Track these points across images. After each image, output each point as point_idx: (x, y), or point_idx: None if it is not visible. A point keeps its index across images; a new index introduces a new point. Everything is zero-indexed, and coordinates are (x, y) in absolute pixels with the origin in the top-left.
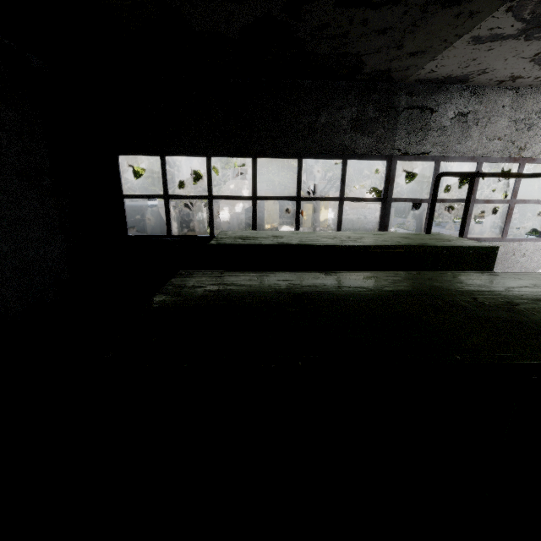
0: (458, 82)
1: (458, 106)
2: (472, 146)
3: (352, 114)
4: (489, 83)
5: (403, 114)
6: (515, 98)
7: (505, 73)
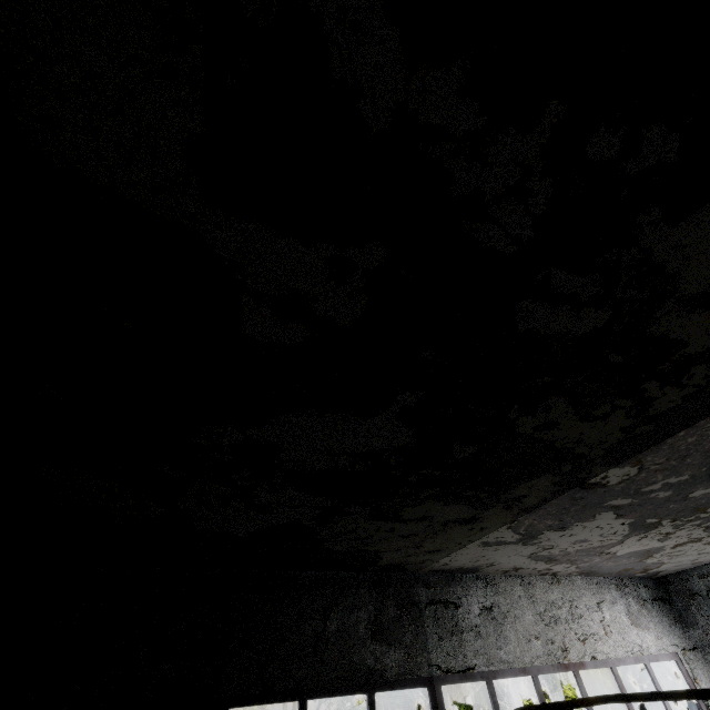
0: (469, 571)
1: (479, 598)
2: (515, 651)
3: (369, 614)
4: (496, 572)
5: (428, 611)
6: (524, 587)
7: (508, 565)
